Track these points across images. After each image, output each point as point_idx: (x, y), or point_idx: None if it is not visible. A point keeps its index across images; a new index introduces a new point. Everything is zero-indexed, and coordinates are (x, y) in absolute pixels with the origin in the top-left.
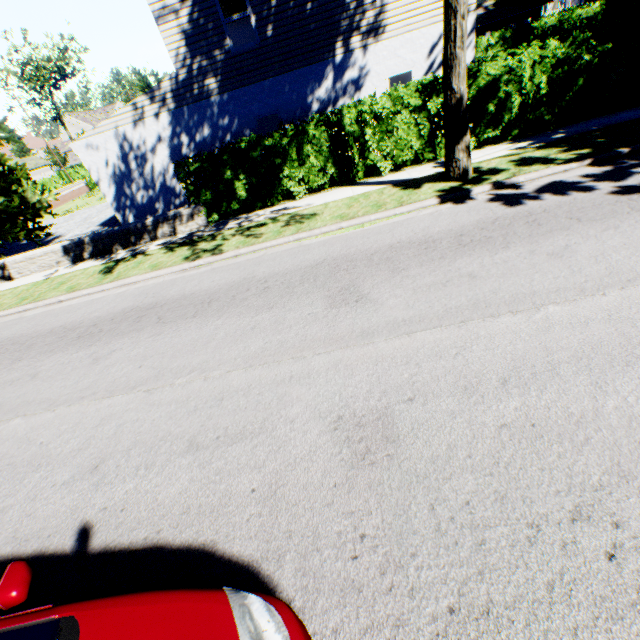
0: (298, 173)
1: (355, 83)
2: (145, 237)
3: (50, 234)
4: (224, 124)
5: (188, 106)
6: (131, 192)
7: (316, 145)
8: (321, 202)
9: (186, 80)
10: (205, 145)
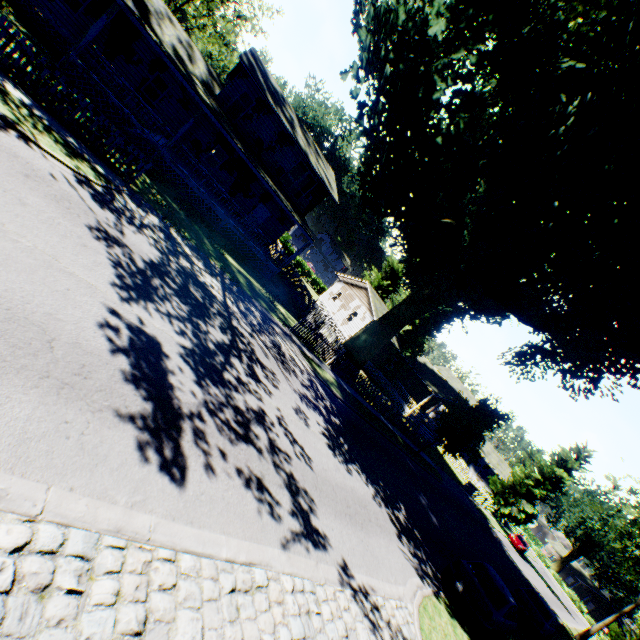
0: None
1: None
2: None
3: None
4: None
5: None
6: None
7: None
8: None
9: None
10: None
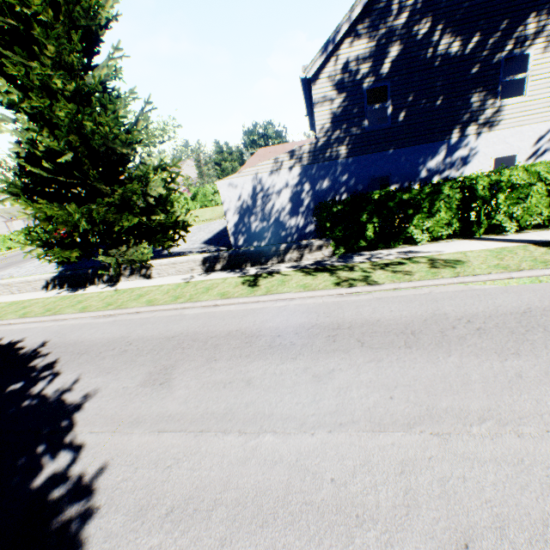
0: (425, 223)
1: (463, 159)
2: (273, 259)
3: (177, 245)
4: (342, 179)
5: (318, 164)
6: (249, 221)
7: (447, 202)
8: (452, 250)
9: (322, 145)
10: (321, 193)
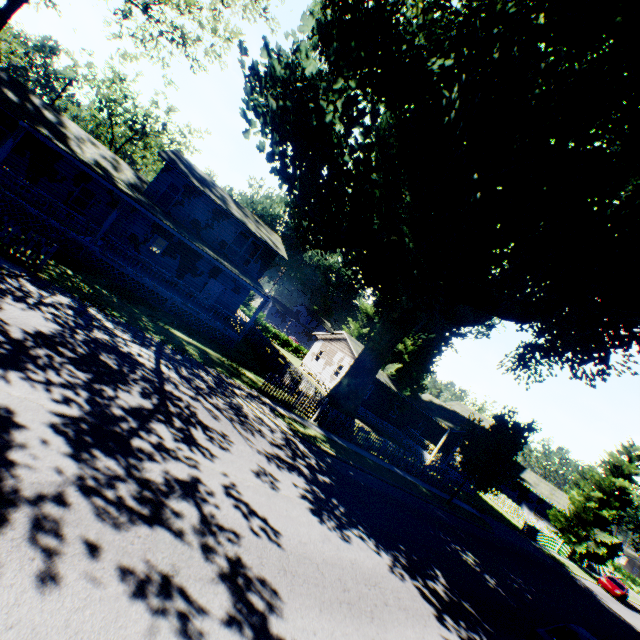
0: None
1: None
2: None
3: None
4: None
5: None
6: None
7: None
8: None
9: None
10: None
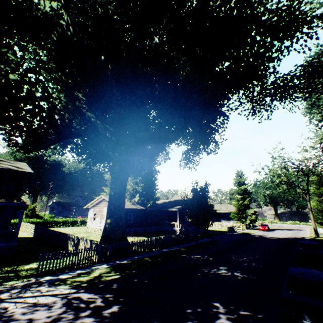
0: None
1: None
2: None
3: None
4: None
5: None
6: None
7: None
8: None
9: None
10: None
